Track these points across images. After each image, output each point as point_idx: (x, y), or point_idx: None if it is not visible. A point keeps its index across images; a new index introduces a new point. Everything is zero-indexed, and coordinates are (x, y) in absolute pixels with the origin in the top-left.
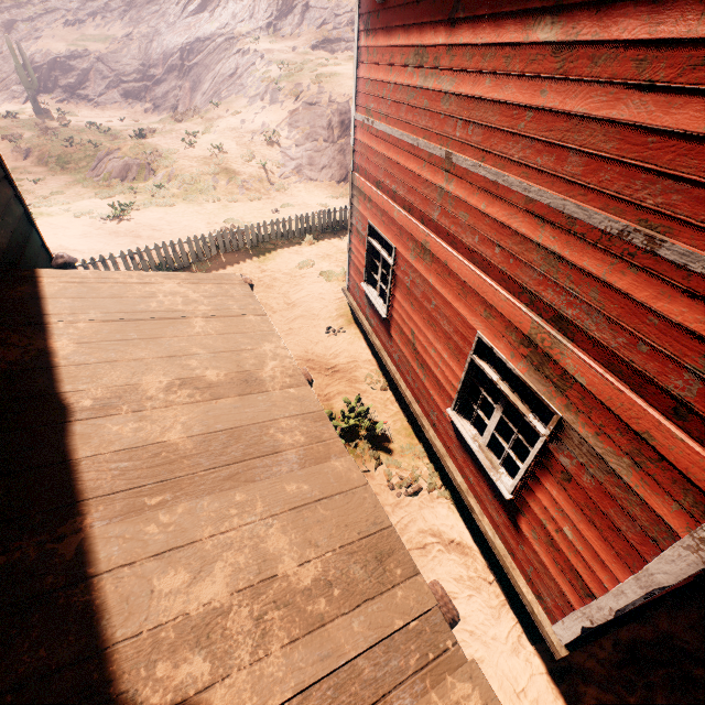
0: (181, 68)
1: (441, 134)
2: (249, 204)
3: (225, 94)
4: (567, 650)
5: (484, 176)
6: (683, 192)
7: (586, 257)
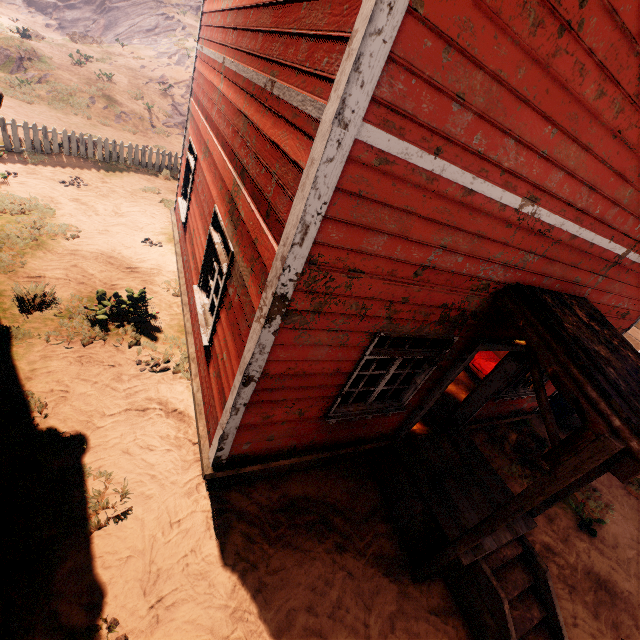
0: (100, 5)
1: (224, 45)
2: (121, 133)
3: (137, 42)
4: (213, 470)
5: (233, 71)
6: (284, 43)
7: (255, 112)
